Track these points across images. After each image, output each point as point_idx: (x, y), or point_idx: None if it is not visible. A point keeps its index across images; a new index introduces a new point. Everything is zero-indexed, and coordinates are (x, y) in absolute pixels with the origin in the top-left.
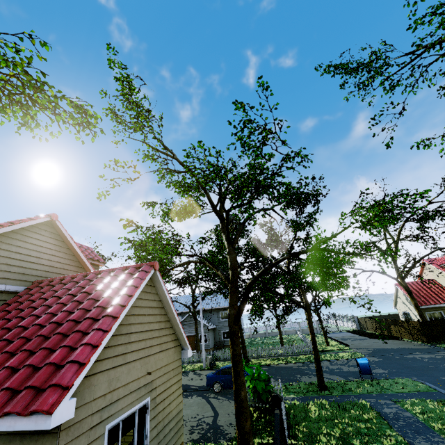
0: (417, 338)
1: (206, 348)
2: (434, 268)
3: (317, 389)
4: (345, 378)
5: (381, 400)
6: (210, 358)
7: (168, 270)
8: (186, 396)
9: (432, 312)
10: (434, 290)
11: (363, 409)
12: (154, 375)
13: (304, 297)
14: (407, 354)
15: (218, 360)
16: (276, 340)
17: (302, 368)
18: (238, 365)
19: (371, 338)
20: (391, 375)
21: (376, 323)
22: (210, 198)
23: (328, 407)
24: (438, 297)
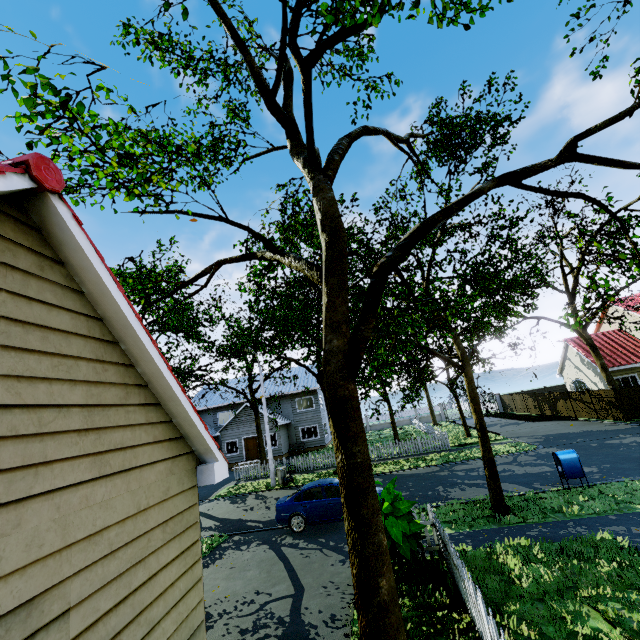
0: (606, 415)
1: (276, 455)
2: (624, 311)
3: (491, 513)
4: (528, 487)
5: (636, 527)
6: (282, 470)
7: (172, 290)
8: (238, 546)
9: (622, 376)
10: (623, 344)
11: (620, 553)
12: (49, 570)
13: (459, 348)
14: (607, 438)
15: (297, 472)
16: (384, 435)
17: (442, 475)
18: (363, 499)
19: (528, 421)
20: (611, 476)
21: (532, 400)
22: (256, 68)
23: (542, 555)
24: (631, 354)
